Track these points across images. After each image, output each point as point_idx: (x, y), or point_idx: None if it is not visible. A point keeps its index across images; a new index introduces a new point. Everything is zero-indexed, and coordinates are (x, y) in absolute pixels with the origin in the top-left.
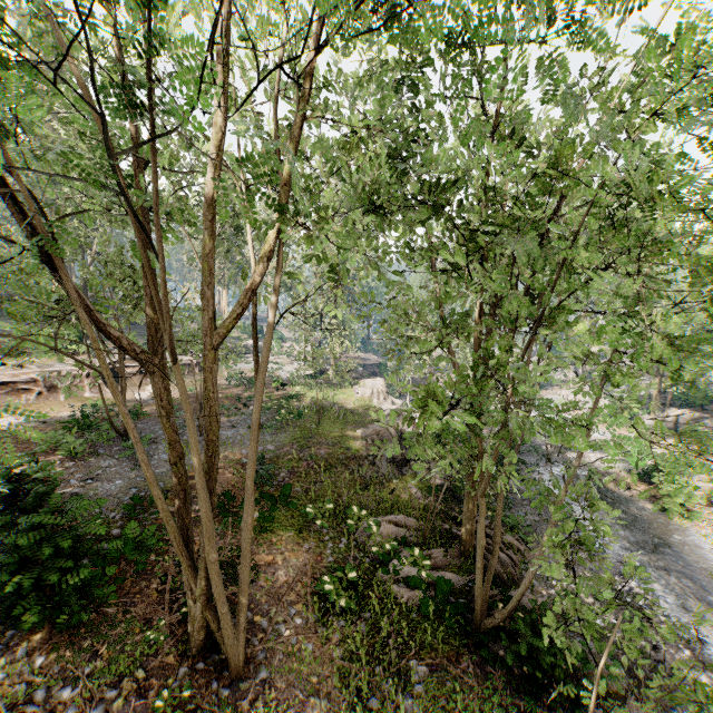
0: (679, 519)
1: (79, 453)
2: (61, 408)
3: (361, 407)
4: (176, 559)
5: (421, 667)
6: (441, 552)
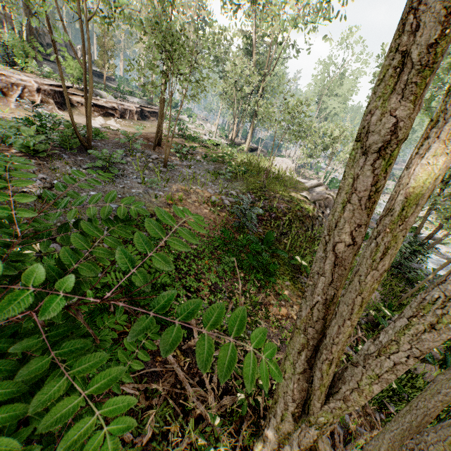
0: None
1: (39, 153)
2: (13, 112)
3: (285, 176)
4: None
5: None
6: None
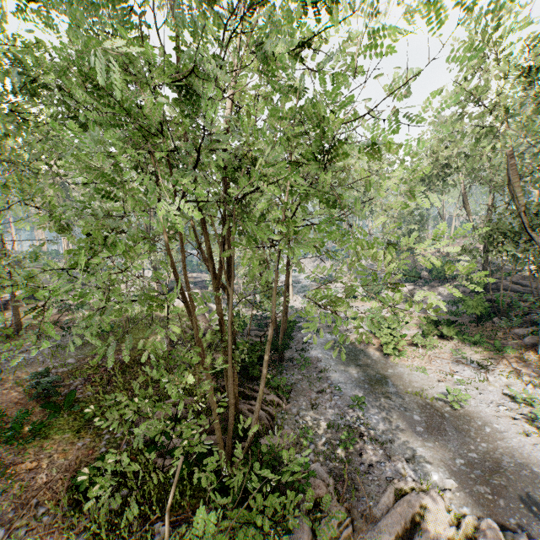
0: (393, 358)
1: None
2: None
3: (172, 314)
4: None
5: (164, 527)
6: (211, 420)
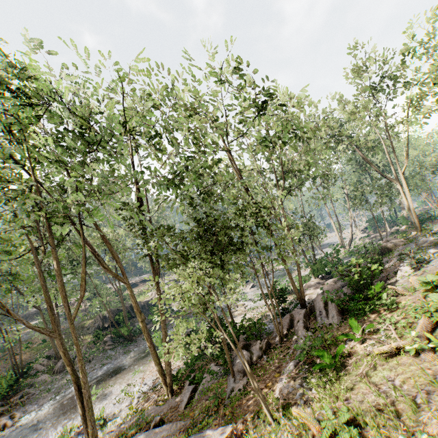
0: None
1: None
2: None
3: None
4: (4, 354)
5: None
6: (53, 360)
